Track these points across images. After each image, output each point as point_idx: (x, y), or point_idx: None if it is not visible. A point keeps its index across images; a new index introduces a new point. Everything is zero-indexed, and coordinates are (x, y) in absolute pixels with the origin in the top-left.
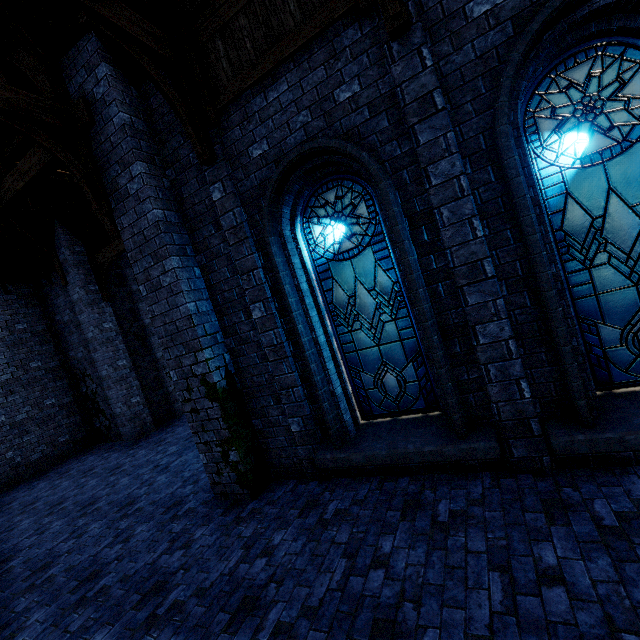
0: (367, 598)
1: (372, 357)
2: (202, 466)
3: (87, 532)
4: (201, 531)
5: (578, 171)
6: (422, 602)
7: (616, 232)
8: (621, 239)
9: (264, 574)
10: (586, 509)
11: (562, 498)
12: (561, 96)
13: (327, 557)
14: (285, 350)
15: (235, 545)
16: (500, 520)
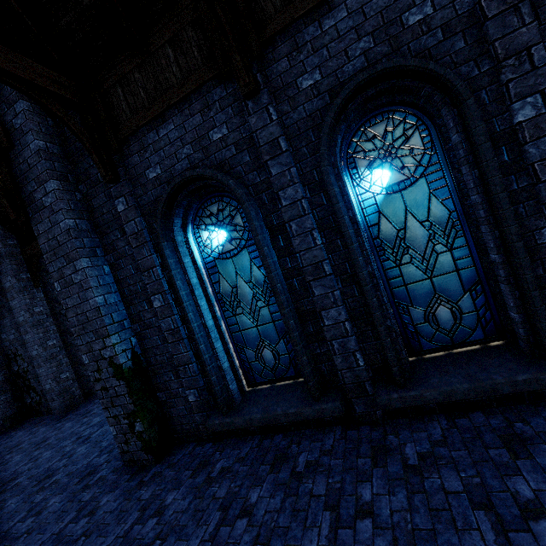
0: (230, 545)
1: (253, 336)
2: None
3: (3, 508)
4: (107, 498)
5: (385, 196)
6: (270, 543)
7: (414, 240)
8: (417, 245)
9: (153, 533)
10: (400, 452)
11: (386, 444)
12: (369, 143)
13: (206, 512)
14: (181, 333)
15: (133, 508)
16: (340, 466)
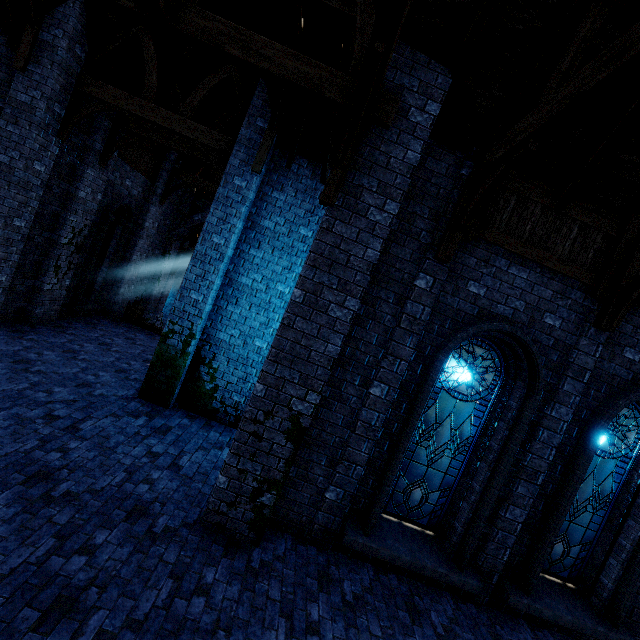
0: None
1: (418, 471)
2: (141, 454)
3: None
4: (211, 573)
5: None
6: None
7: (581, 491)
8: (581, 496)
9: None
10: None
11: (499, 634)
12: None
13: None
14: (376, 434)
15: (271, 609)
16: None
